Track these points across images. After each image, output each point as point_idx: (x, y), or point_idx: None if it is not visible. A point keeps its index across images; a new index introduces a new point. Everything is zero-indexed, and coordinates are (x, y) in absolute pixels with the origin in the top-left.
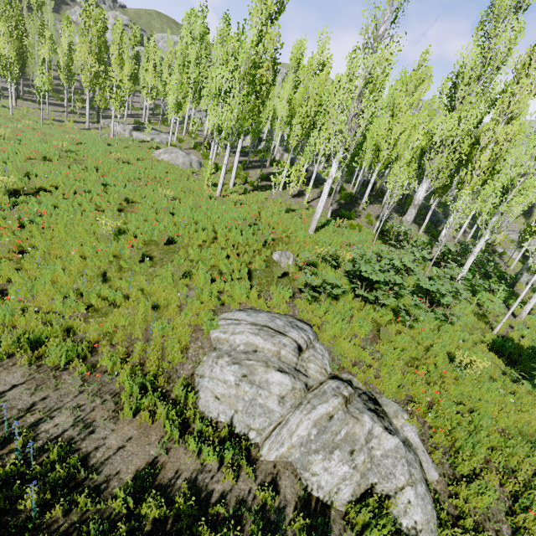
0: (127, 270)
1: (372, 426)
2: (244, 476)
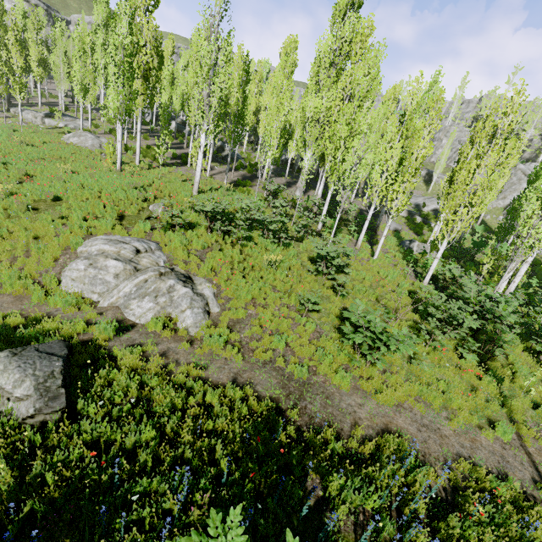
0: (15, 217)
1: (174, 284)
2: (83, 312)
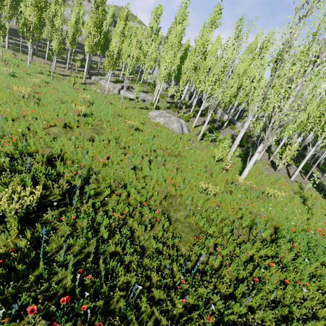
0: None
1: None
2: None
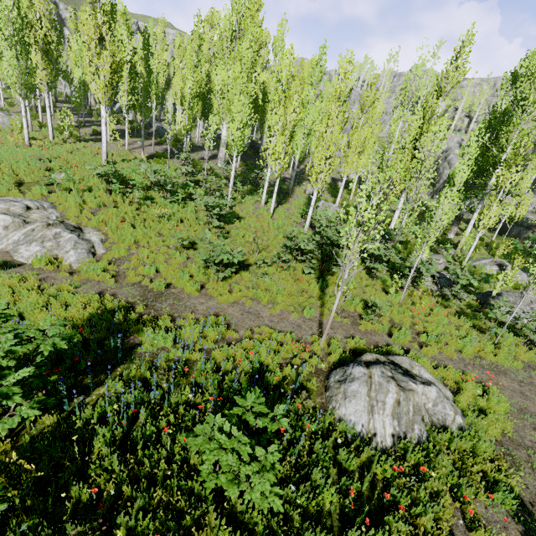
0: None
1: (60, 232)
2: None
